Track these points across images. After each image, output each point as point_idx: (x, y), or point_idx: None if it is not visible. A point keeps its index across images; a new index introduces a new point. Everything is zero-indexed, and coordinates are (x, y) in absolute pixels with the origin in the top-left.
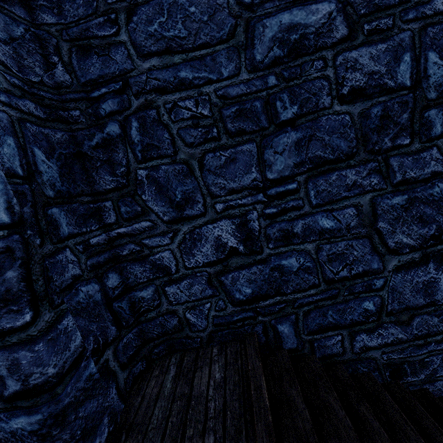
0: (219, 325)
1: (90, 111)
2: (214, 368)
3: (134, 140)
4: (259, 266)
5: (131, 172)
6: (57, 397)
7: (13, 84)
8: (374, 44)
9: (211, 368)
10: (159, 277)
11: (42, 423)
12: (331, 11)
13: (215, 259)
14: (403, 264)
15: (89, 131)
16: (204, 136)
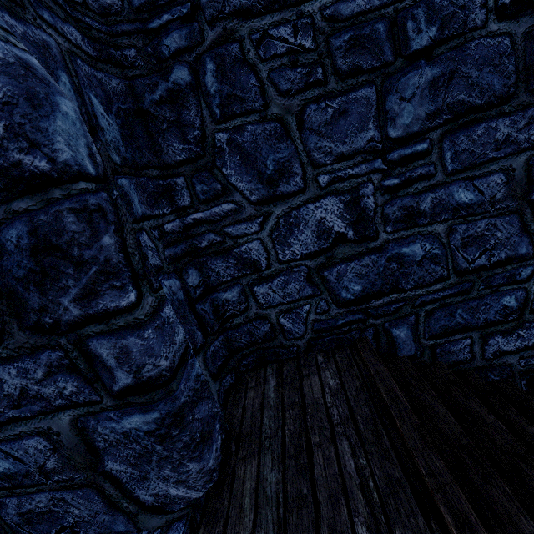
0: (320, 331)
1: (149, 49)
2: (325, 375)
3: (210, 90)
4: (373, 257)
5: (207, 136)
6: (172, 394)
7: (53, 0)
8: None
9: (321, 376)
10: (246, 275)
11: (159, 422)
12: None
13: (317, 249)
14: None
15: (150, 79)
16: (305, 80)
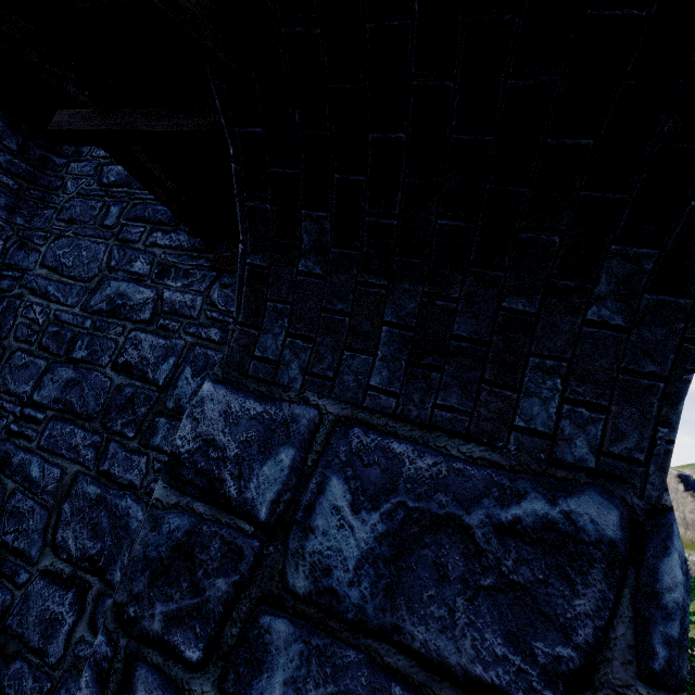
0: None
1: None
2: None
3: None
4: None
5: None
6: None
7: None
8: (159, 337)
9: None
10: None
11: None
12: (150, 298)
13: None
14: (52, 571)
15: None
16: (28, 337)
